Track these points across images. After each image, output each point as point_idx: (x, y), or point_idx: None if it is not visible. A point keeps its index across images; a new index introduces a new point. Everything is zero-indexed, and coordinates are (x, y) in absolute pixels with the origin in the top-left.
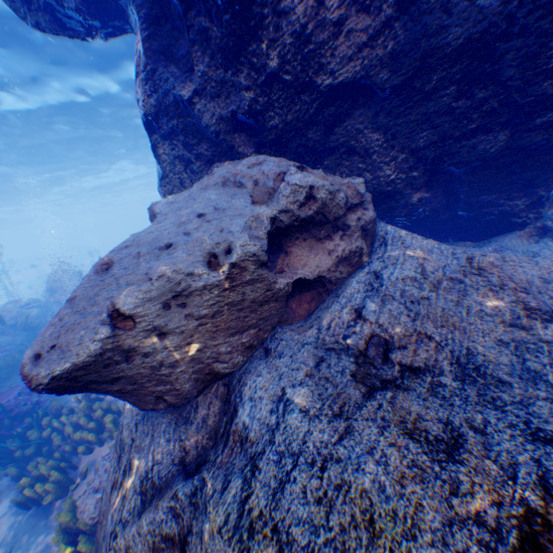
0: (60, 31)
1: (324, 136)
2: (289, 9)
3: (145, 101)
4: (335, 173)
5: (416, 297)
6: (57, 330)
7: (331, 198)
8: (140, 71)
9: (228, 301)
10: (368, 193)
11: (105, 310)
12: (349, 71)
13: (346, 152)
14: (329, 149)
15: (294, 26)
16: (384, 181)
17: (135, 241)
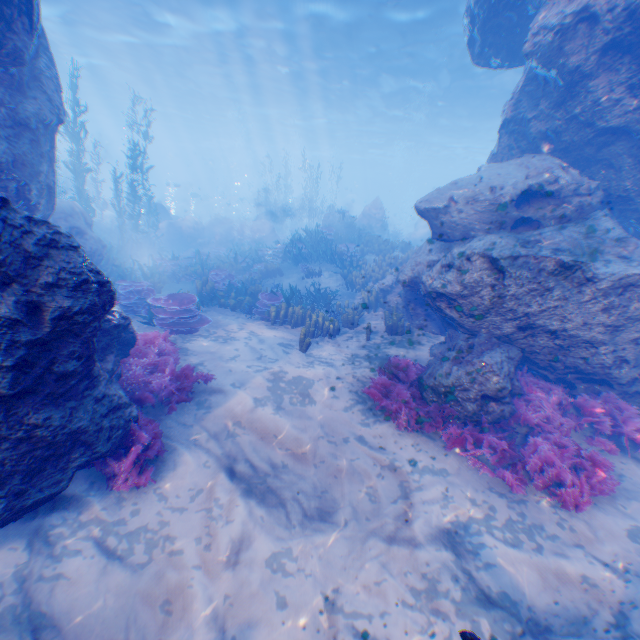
0: (484, 67)
1: (593, 152)
2: (592, 92)
3: (505, 113)
4: (593, 176)
5: (570, 236)
6: (429, 197)
7: (565, 184)
8: (512, 97)
9: (489, 209)
10: (600, 192)
11: (447, 196)
12: (615, 123)
13: (605, 165)
14: (594, 161)
15: (592, 98)
16: (621, 189)
17: (466, 177)
